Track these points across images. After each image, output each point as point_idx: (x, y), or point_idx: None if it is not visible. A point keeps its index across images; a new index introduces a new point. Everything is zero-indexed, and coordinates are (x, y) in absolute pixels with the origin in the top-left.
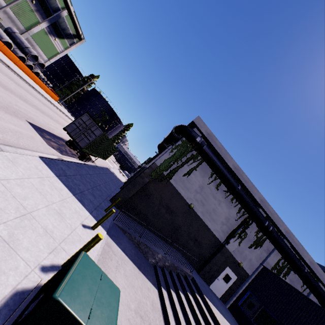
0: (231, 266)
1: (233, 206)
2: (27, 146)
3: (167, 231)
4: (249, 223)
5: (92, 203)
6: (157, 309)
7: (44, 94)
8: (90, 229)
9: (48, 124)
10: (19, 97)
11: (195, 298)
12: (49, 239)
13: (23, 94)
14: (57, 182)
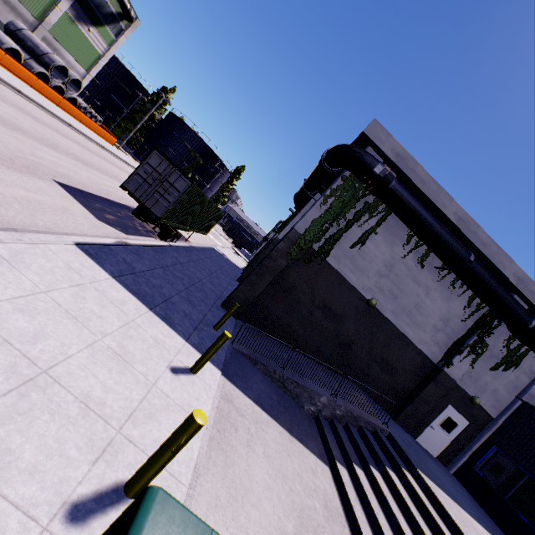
0: (456, 405)
1: (457, 296)
2: (52, 226)
3: (329, 351)
4: (492, 325)
5: (189, 318)
6: (336, 512)
7: (91, 134)
8: (188, 373)
9: (99, 184)
10: (40, 141)
11: (402, 478)
12: (93, 426)
13: (48, 136)
14: (114, 289)
